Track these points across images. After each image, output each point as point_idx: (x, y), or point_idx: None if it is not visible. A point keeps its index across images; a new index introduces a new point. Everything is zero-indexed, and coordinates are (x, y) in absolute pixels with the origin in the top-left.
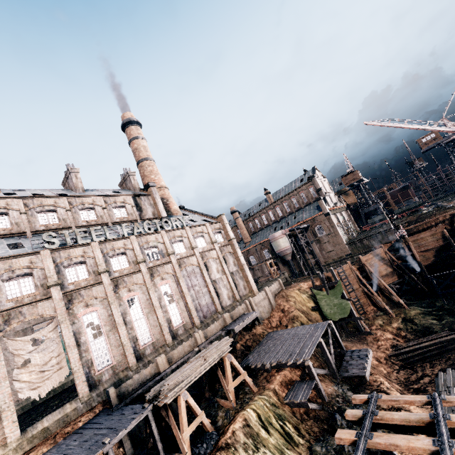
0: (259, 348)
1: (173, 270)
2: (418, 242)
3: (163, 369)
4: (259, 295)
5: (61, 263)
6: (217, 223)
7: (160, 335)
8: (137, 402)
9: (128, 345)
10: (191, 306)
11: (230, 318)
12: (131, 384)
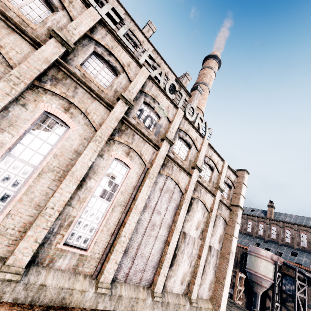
0: None
1: (151, 160)
2: None
3: None
4: None
5: None
6: (234, 175)
7: (20, 229)
8: None
9: None
10: (124, 236)
11: None
12: None
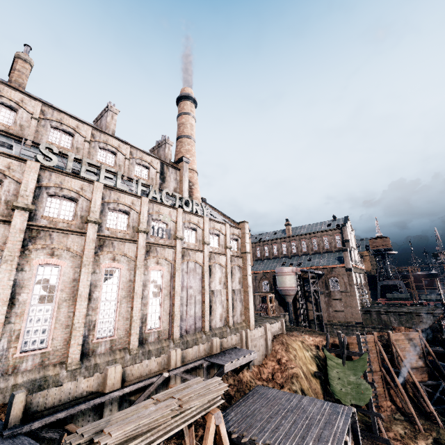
0: (244, 404)
1: (173, 258)
2: None
3: (111, 388)
4: (257, 330)
5: (47, 187)
6: (238, 229)
7: (126, 332)
8: (49, 432)
9: (79, 330)
10: (177, 311)
11: (219, 346)
12: (56, 395)
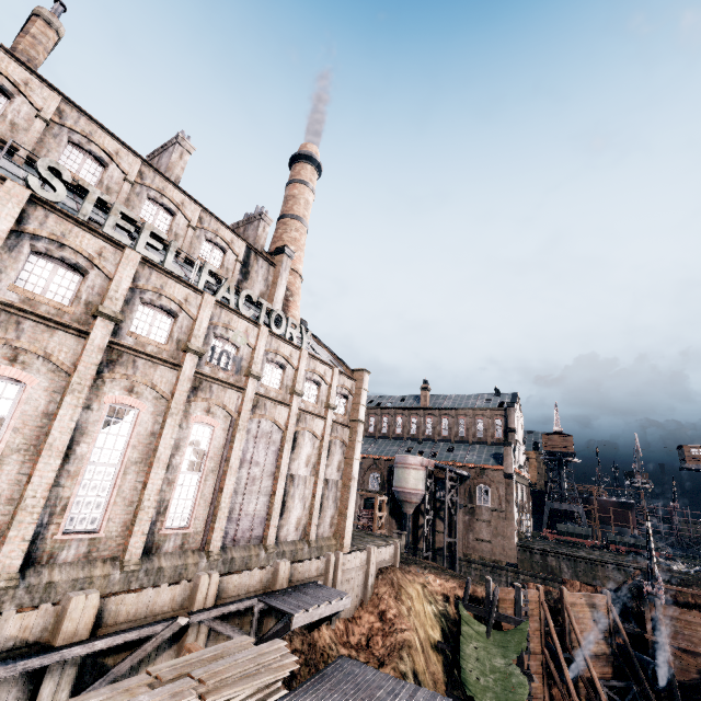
0: (314, 692)
1: (237, 407)
2: (677, 625)
3: (69, 637)
4: (355, 555)
5: (33, 236)
6: (351, 380)
7: (123, 528)
8: None
9: (33, 511)
10: (225, 502)
11: (288, 576)
12: None
